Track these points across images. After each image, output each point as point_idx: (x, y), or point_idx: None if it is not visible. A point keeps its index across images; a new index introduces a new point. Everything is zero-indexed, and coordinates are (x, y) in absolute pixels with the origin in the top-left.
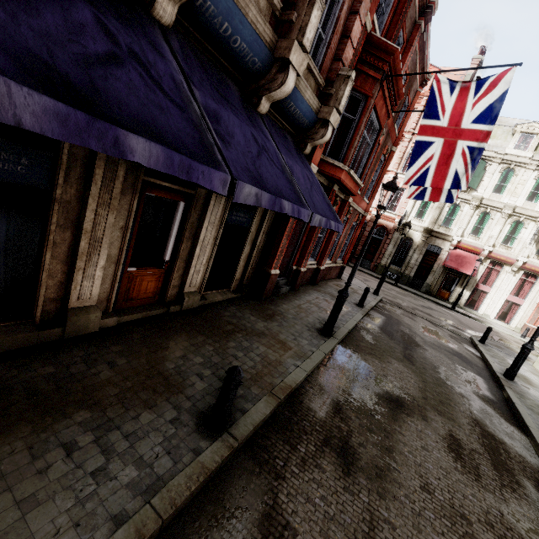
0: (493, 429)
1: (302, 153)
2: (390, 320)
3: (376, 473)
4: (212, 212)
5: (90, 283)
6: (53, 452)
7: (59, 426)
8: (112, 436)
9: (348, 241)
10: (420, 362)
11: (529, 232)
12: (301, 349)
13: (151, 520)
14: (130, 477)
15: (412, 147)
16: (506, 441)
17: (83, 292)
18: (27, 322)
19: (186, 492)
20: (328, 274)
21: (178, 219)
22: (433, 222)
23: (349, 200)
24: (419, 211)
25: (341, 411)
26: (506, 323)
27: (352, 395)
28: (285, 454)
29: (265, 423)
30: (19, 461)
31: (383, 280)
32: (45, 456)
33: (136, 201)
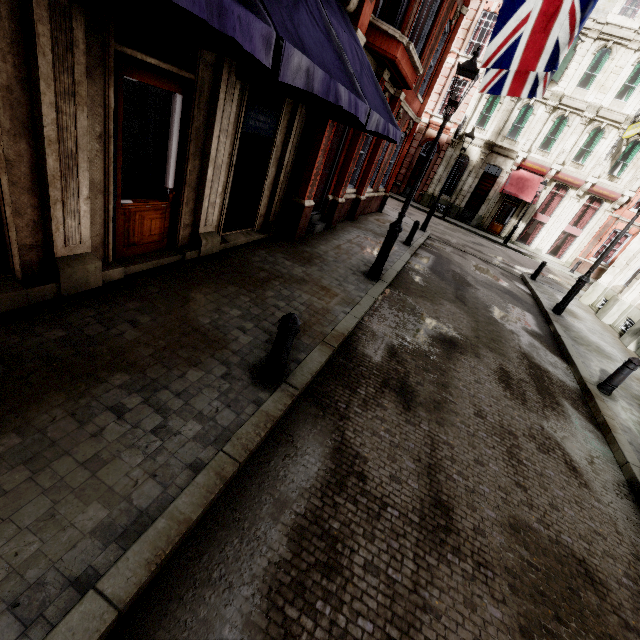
0: (539, 361)
1: (345, 10)
2: (440, 259)
3: (434, 407)
4: (223, 113)
5: (76, 222)
6: (101, 416)
7: (97, 391)
8: (162, 396)
9: (393, 161)
10: (472, 302)
11: (607, 144)
12: (348, 295)
13: (228, 464)
14: (195, 431)
15: (484, 11)
16: (550, 370)
17: (70, 235)
18: (5, 278)
19: (257, 438)
20: (368, 207)
21: (176, 123)
22: (497, 133)
23: (400, 98)
24: (482, 117)
25: (396, 355)
26: (557, 258)
27: (406, 339)
28: (346, 398)
29: (321, 371)
30: (66, 428)
31: (433, 211)
32: (93, 421)
33: (112, 91)
